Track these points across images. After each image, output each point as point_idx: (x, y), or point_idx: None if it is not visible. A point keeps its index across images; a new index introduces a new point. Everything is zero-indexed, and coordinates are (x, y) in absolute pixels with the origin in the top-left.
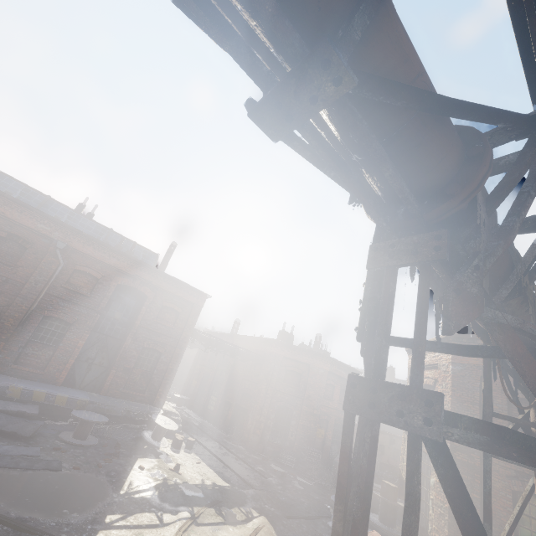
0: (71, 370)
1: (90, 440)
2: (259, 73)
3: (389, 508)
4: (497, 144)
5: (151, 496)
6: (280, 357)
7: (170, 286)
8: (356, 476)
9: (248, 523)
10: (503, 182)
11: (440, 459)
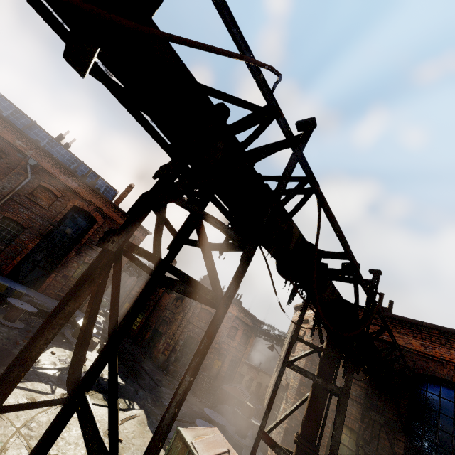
0: (17, 266)
1: (17, 324)
2: (61, 33)
3: (244, 423)
4: (257, 123)
5: (52, 374)
6: None
7: (119, 217)
8: (130, 315)
9: (127, 411)
10: (242, 143)
11: (114, 262)
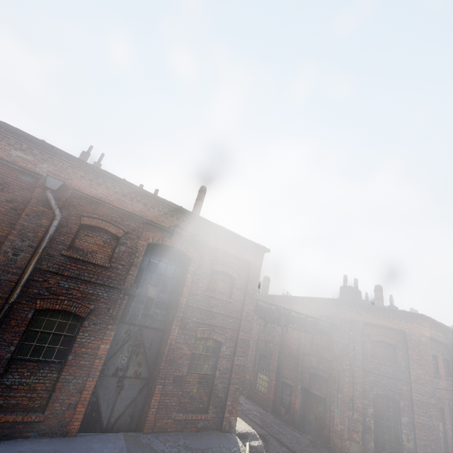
0: (92, 396)
1: None
2: None
3: None
4: None
5: None
6: (359, 323)
7: (218, 239)
8: None
9: None
10: None
11: None
